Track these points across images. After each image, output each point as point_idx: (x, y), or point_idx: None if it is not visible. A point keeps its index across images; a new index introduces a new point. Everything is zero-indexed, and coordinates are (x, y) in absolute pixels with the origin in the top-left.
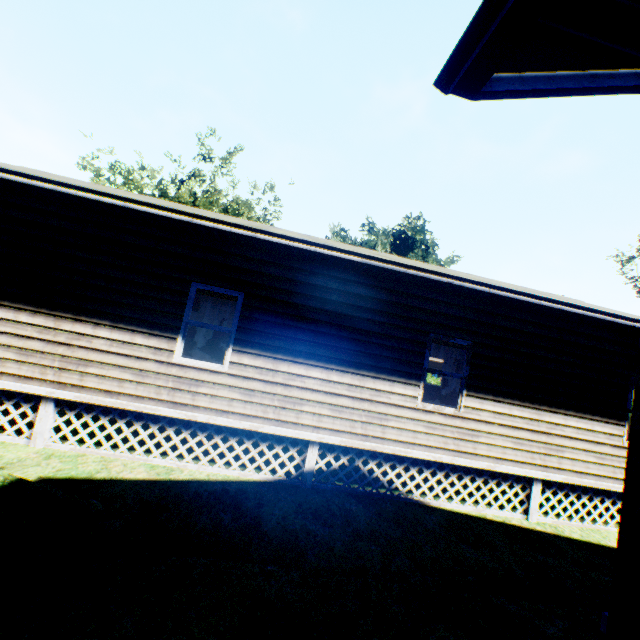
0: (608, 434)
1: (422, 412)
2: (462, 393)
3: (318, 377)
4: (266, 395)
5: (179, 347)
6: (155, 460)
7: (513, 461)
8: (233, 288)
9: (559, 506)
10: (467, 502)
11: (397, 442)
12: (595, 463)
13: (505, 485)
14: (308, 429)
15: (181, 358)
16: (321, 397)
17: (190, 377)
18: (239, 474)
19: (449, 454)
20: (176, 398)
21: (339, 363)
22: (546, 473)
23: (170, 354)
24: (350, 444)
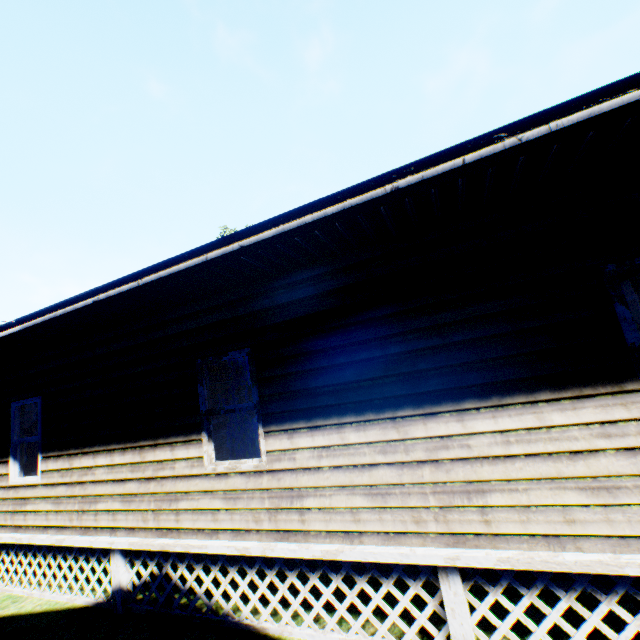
0: (599, 424)
1: (215, 477)
2: (260, 431)
3: (105, 464)
4: (70, 499)
5: (12, 468)
6: (15, 590)
7: (380, 534)
8: (35, 395)
9: (538, 628)
10: (327, 625)
11: (196, 531)
12: (592, 506)
13: (388, 585)
14: (107, 532)
15: (17, 478)
16: (111, 488)
17: (21, 496)
18: (68, 599)
19: (268, 538)
20: (16, 521)
21: (119, 439)
22: (455, 551)
23: (9, 477)
24: (139, 546)
